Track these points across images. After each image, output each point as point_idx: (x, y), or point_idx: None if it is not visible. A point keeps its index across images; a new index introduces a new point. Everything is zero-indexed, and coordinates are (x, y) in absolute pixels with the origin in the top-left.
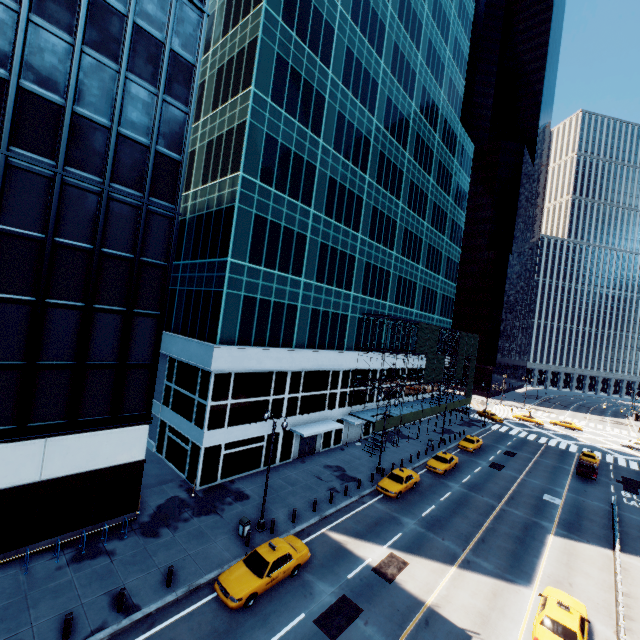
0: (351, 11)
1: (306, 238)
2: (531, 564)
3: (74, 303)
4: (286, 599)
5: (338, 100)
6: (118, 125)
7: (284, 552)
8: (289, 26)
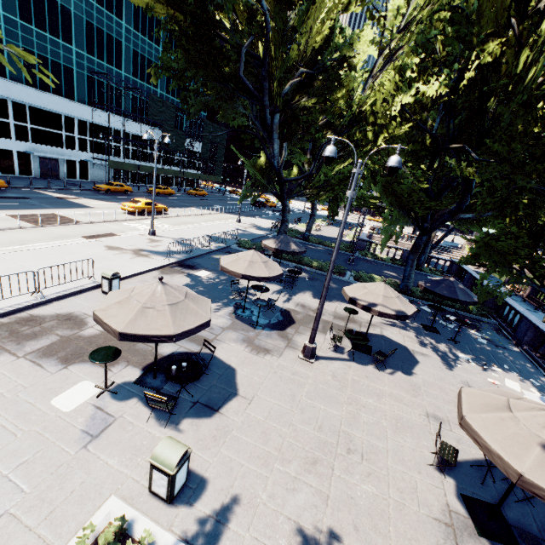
0: None
1: None
2: None
3: None
4: None
5: None
6: None
7: None
8: None
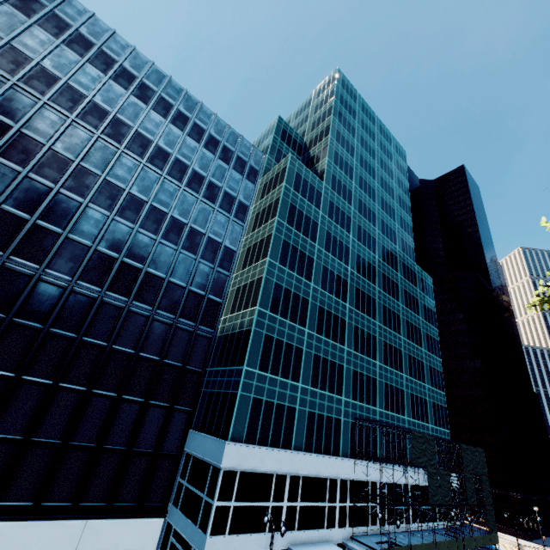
0: (328, 213)
1: (302, 350)
2: None
3: (138, 399)
4: None
5: (322, 259)
6: (190, 285)
7: None
8: (291, 225)
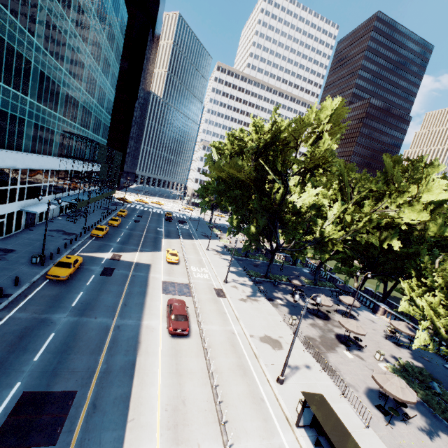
0: None
1: (31, 64)
2: (160, 247)
3: None
4: (83, 274)
5: None
6: None
7: (76, 258)
8: None
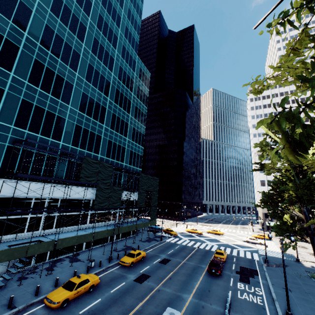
0: None
1: None
2: None
3: None
4: None
5: None
6: None
7: None
8: None
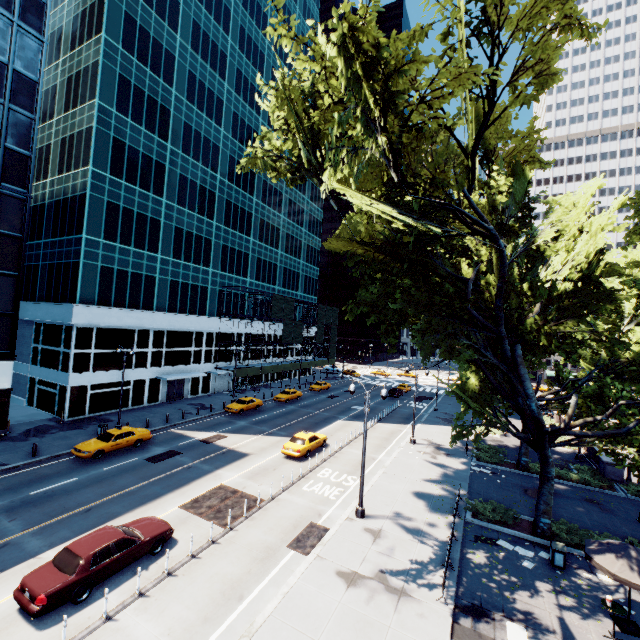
0: (191, 42)
1: (160, 222)
2: (314, 431)
3: None
4: (128, 454)
5: (184, 113)
6: None
7: (128, 430)
8: (130, 53)
